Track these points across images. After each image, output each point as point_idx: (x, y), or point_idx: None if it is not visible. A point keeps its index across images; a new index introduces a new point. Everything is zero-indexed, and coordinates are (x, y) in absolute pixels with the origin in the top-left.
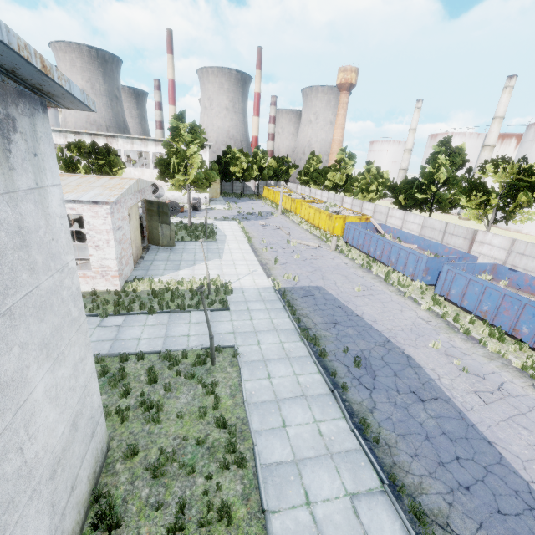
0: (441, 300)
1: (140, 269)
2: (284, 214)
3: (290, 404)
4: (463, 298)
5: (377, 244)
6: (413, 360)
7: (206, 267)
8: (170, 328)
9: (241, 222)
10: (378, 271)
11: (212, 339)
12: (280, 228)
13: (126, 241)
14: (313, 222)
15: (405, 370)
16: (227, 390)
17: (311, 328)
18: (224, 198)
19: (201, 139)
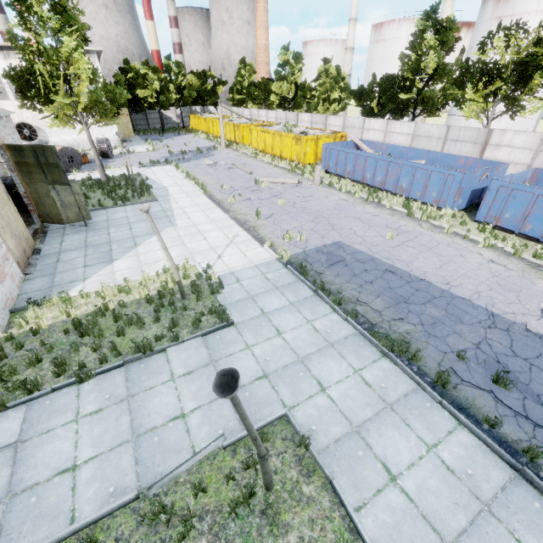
0: (489, 229)
1: (38, 276)
2: (229, 147)
3: None
4: (525, 221)
5: (376, 167)
6: None
7: (168, 255)
8: (136, 407)
9: (179, 165)
10: (392, 203)
11: (267, 460)
12: (235, 166)
13: None
14: (272, 152)
15: None
16: None
17: (378, 322)
18: (141, 137)
19: (79, 23)
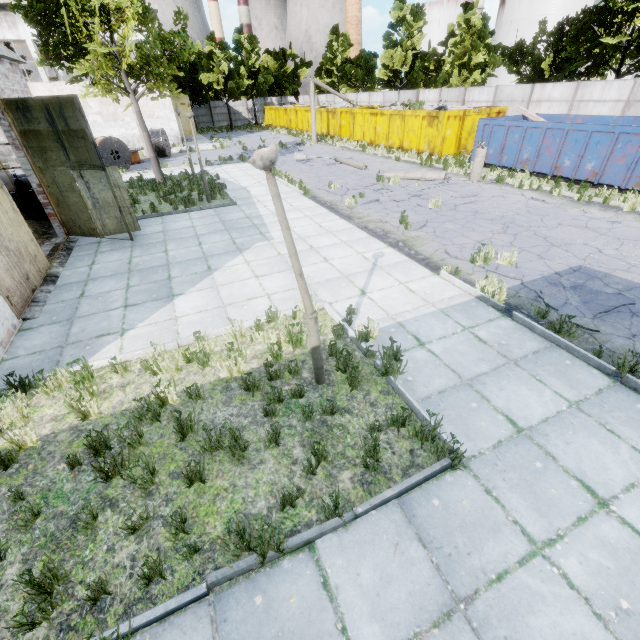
0: None
1: (44, 323)
2: (321, 141)
3: None
4: None
5: (587, 146)
6: None
7: (303, 288)
8: None
9: None
10: (636, 202)
11: None
12: (339, 160)
13: None
14: (386, 143)
15: None
16: None
17: None
18: (204, 135)
19: None
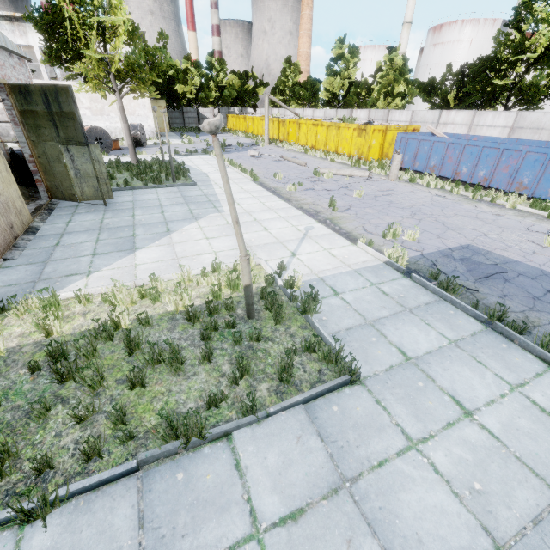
0: None
1: (22, 263)
2: (272, 144)
3: None
4: None
5: (480, 158)
6: None
7: (239, 233)
8: None
9: None
10: (515, 202)
11: None
12: (285, 158)
13: None
14: (324, 148)
15: None
16: None
17: None
18: (176, 133)
19: None
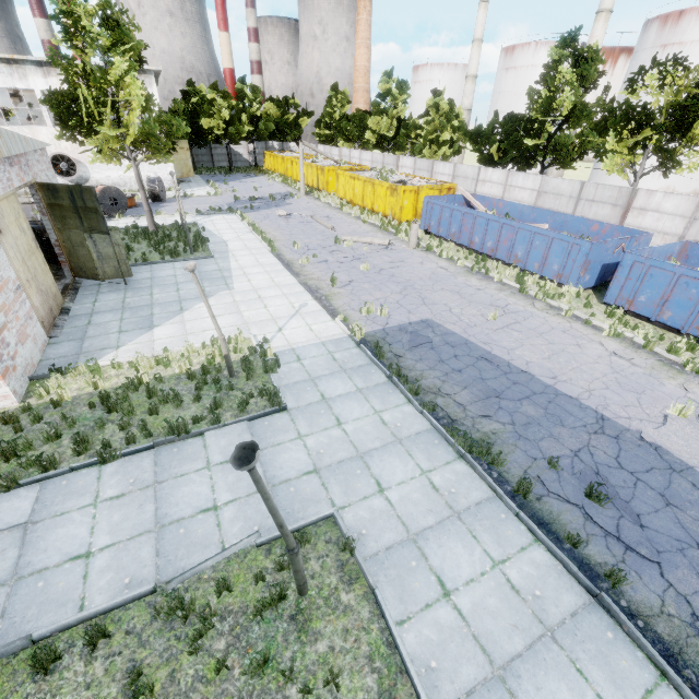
0: (619, 314)
1: (65, 340)
2: (310, 194)
3: (532, 674)
4: (663, 307)
5: (487, 229)
6: (669, 454)
7: (215, 323)
8: (163, 494)
9: (245, 215)
10: (502, 275)
11: (297, 554)
12: (314, 219)
13: (3, 286)
14: (362, 204)
15: (675, 484)
16: (369, 682)
17: (460, 418)
18: (202, 176)
19: (134, 41)
